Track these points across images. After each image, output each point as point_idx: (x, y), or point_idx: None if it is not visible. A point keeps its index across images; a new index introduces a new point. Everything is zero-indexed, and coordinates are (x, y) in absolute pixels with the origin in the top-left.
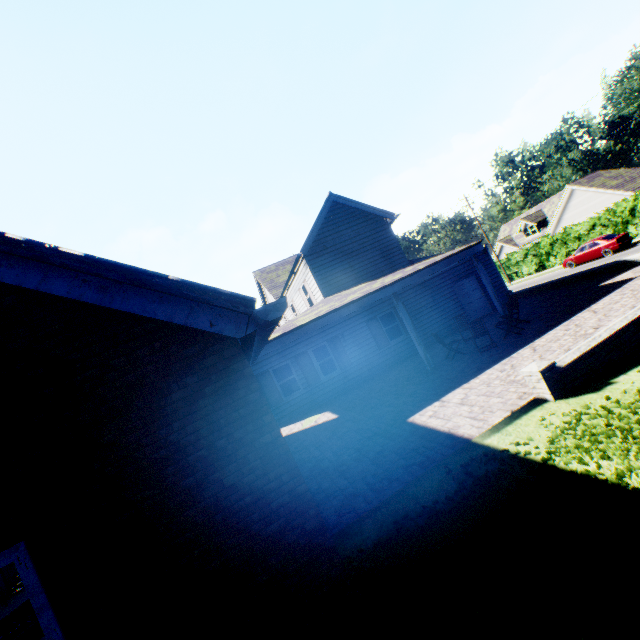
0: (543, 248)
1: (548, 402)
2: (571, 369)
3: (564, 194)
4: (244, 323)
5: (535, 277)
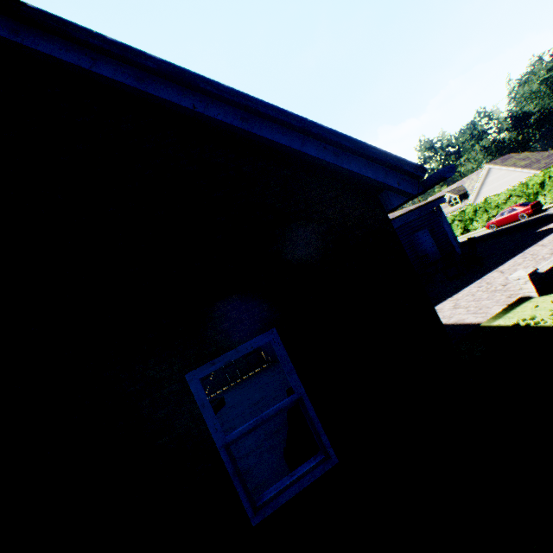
0: (467, 215)
1: (533, 298)
2: (547, 275)
3: (483, 172)
4: (416, 185)
5: (462, 238)
